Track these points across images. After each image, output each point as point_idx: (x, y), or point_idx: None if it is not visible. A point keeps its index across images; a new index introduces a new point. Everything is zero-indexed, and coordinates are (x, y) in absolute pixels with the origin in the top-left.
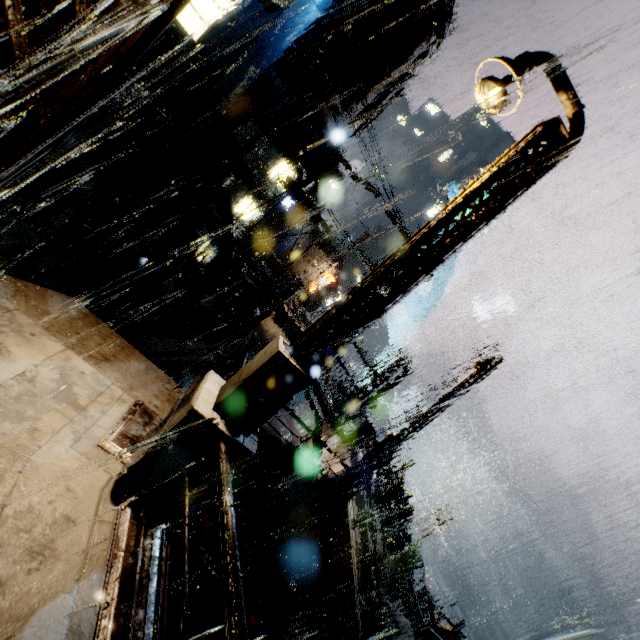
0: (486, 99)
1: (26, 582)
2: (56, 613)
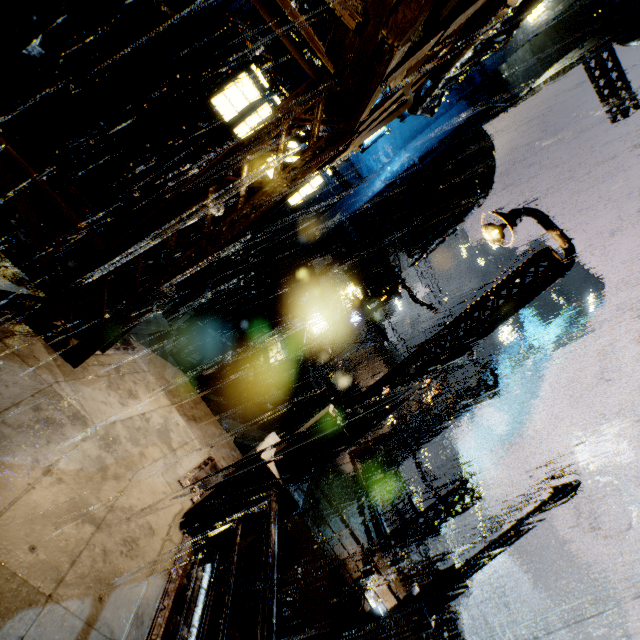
0: (491, 236)
1: (118, 560)
2: (131, 594)
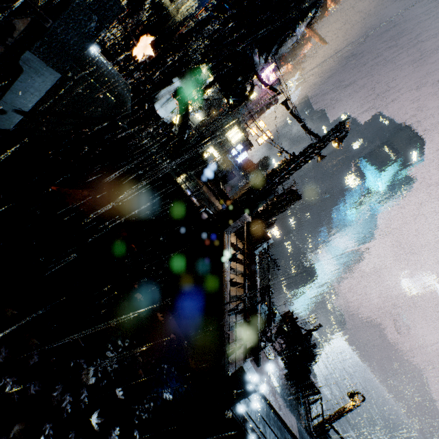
0: None
1: None
2: None
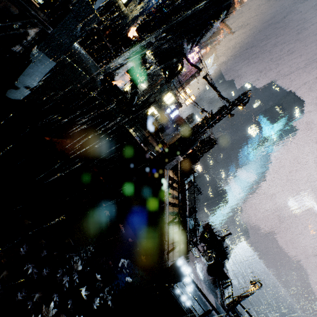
0: None
1: None
2: None
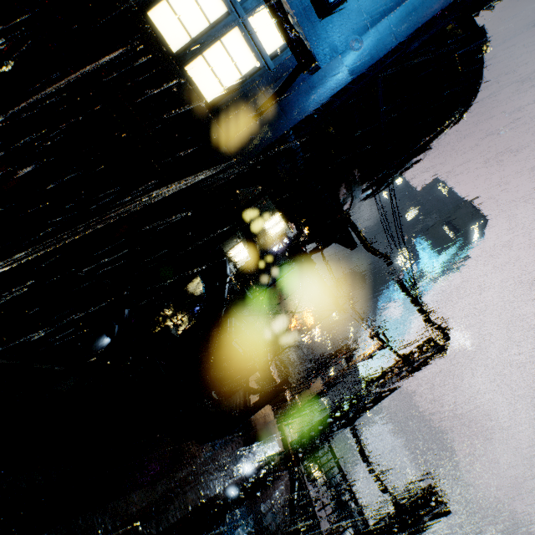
0: None
1: None
2: None
